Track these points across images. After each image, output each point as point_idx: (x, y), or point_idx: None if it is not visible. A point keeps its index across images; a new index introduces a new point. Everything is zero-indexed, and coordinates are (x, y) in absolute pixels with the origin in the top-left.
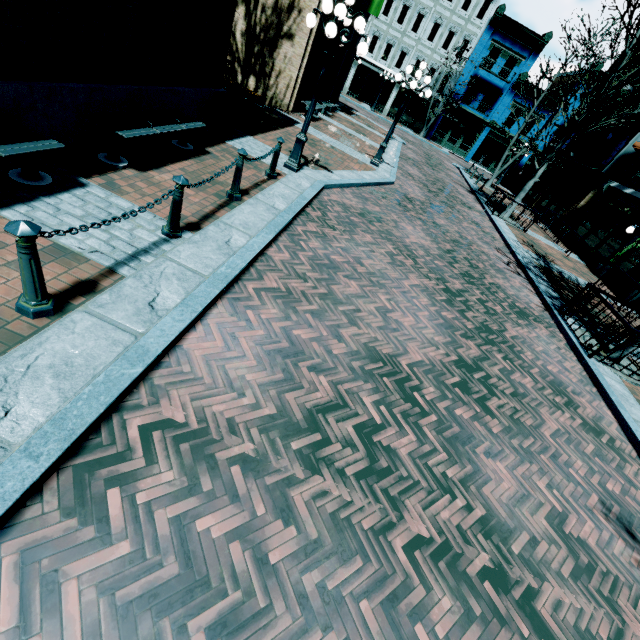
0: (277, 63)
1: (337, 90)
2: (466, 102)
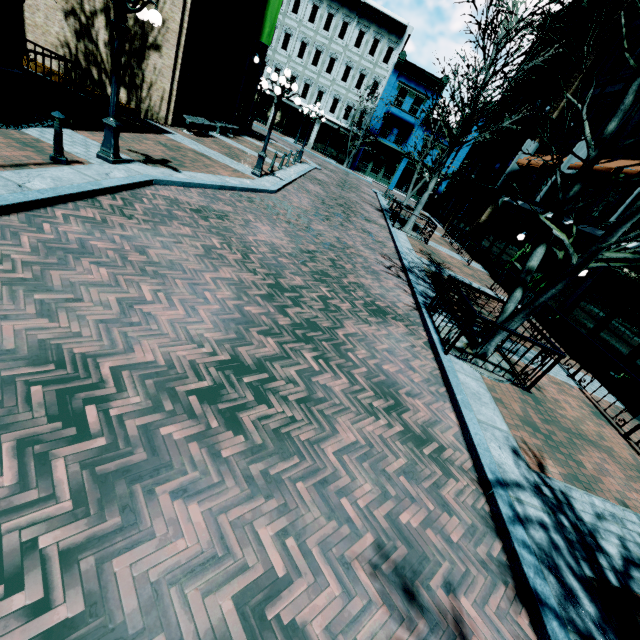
0: (147, 75)
1: (244, 117)
2: (383, 136)
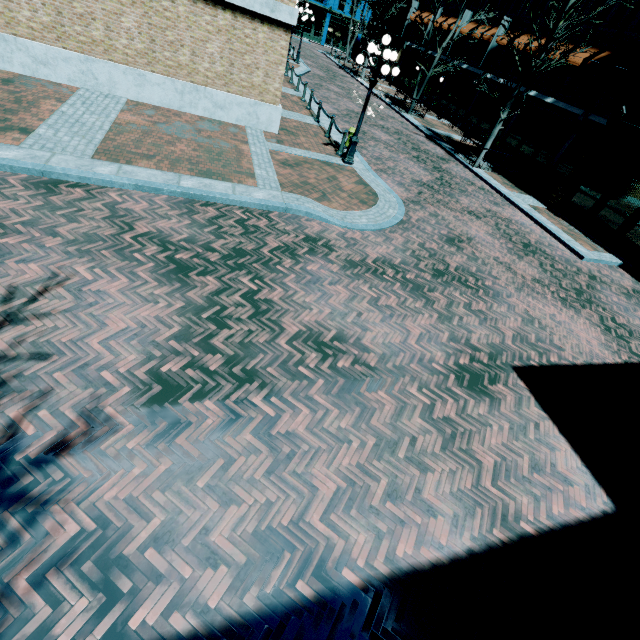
0: None
1: None
2: None
